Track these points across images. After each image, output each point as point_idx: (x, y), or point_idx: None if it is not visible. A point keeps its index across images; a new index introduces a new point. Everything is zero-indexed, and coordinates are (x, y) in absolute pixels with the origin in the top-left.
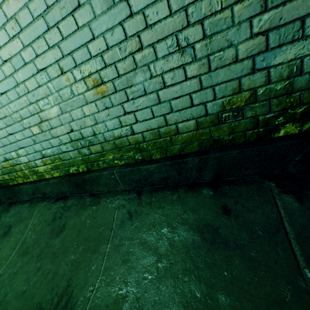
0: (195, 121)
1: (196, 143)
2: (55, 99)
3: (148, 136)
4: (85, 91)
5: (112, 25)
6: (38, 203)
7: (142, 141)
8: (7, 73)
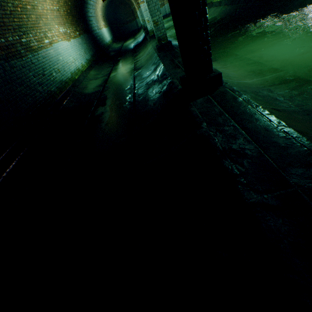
0: None
1: None
2: None
3: None
4: None
5: None
6: (214, 8)
7: None
8: None
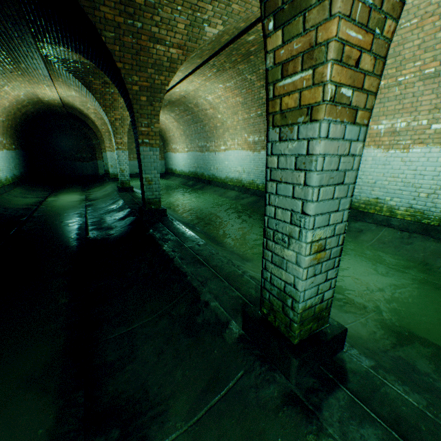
0: None
1: None
2: None
3: None
4: None
5: None
6: (384, 227)
7: None
8: (436, 170)
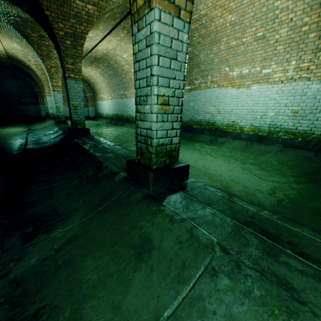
0: (320, 133)
1: (317, 139)
2: (276, 111)
3: (301, 132)
4: (288, 113)
5: (311, 102)
6: (237, 139)
7: (297, 133)
8: (265, 100)
